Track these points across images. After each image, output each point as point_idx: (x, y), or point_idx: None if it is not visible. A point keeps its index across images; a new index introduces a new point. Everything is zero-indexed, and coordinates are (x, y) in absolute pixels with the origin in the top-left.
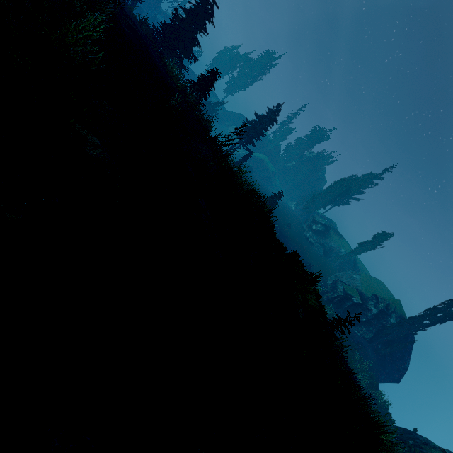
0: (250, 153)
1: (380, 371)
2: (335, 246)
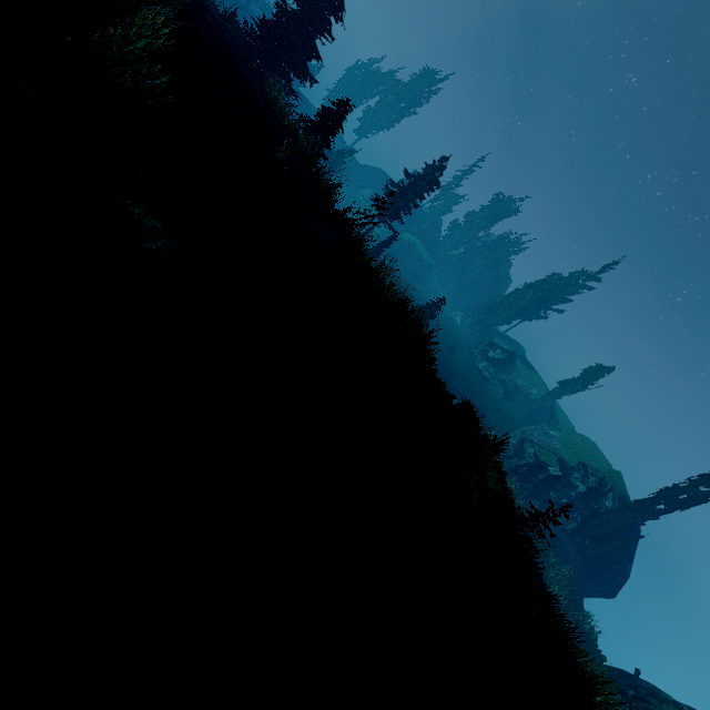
0: (395, 235)
1: (586, 581)
2: (523, 385)
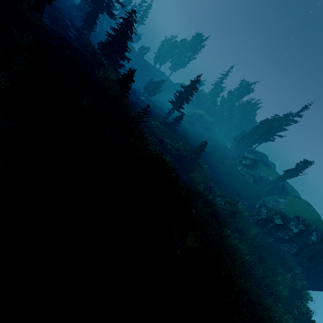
0: (183, 115)
1: (307, 281)
2: (264, 175)
